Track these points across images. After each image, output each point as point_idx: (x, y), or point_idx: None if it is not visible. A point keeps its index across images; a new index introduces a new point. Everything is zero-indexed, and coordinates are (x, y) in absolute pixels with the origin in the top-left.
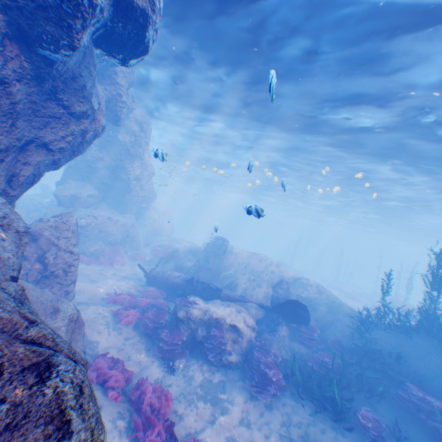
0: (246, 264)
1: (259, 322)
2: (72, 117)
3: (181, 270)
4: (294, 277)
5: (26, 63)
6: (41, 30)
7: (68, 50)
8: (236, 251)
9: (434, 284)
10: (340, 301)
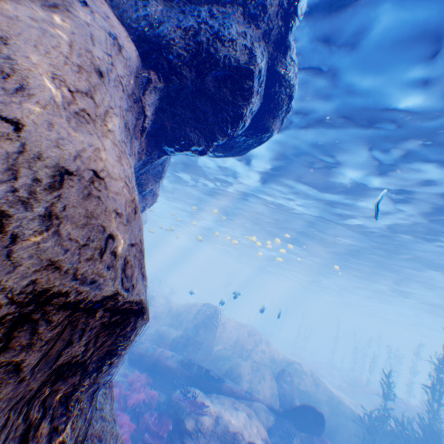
0: (235, 339)
1: (270, 432)
2: (140, 194)
3: (167, 343)
4: (287, 361)
5: (144, 154)
6: (183, 134)
7: (195, 153)
8: (223, 320)
9: (434, 394)
10: (338, 397)
